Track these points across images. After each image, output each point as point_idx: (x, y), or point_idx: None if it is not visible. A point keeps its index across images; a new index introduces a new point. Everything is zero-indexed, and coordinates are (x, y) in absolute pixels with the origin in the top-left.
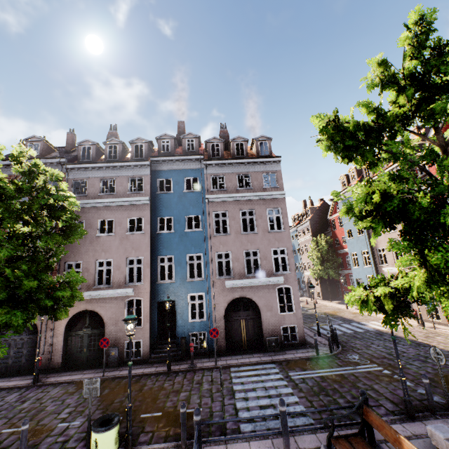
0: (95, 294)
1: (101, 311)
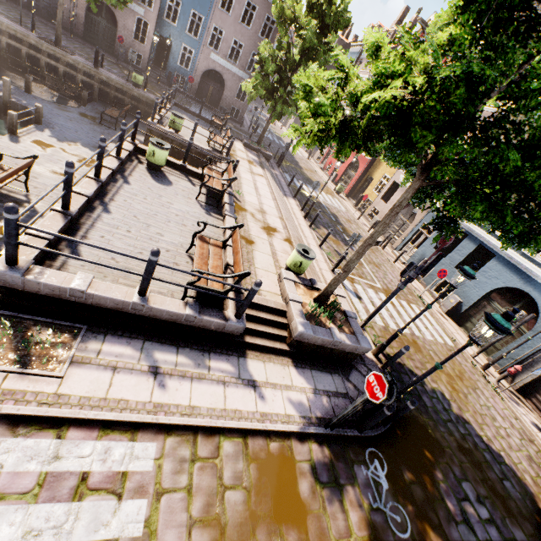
0: None
1: (116, 12)
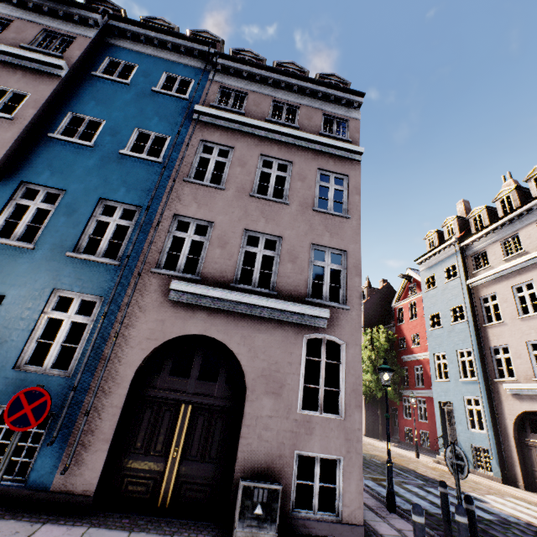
0: None
1: None
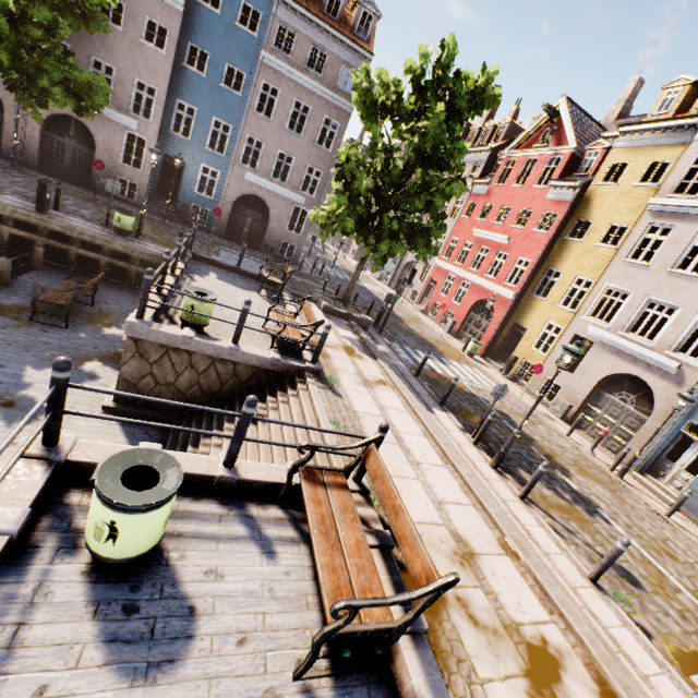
0: None
1: (92, 128)
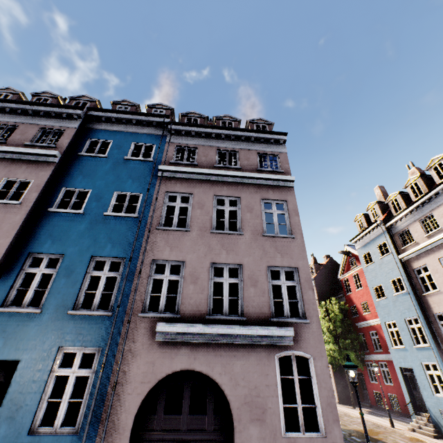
0: None
1: None
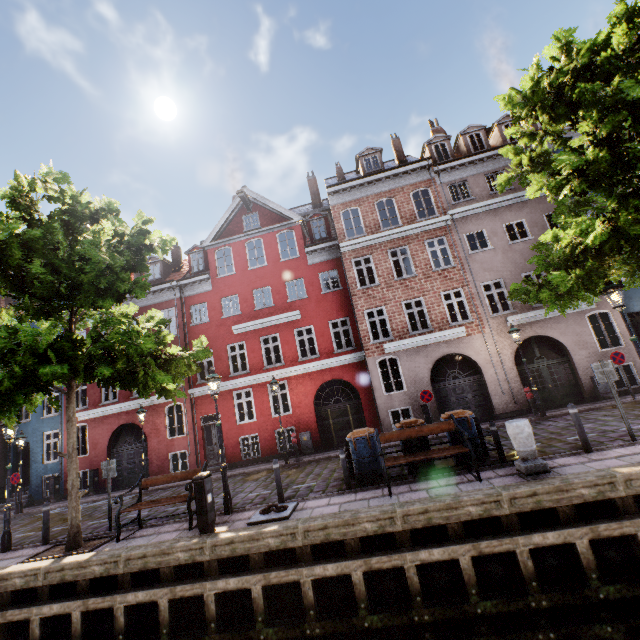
0: (542, 313)
1: (555, 334)
